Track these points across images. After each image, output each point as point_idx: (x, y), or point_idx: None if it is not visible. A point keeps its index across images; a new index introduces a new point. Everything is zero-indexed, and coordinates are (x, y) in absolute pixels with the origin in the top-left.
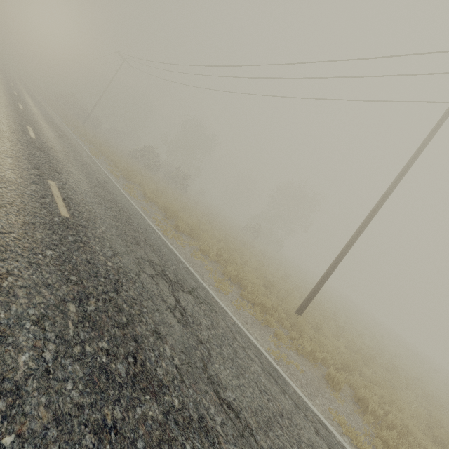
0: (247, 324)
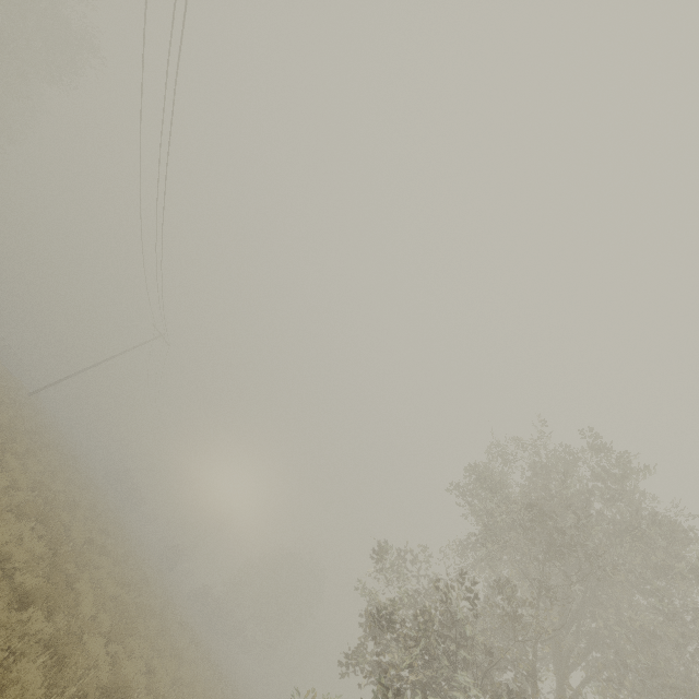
0: None
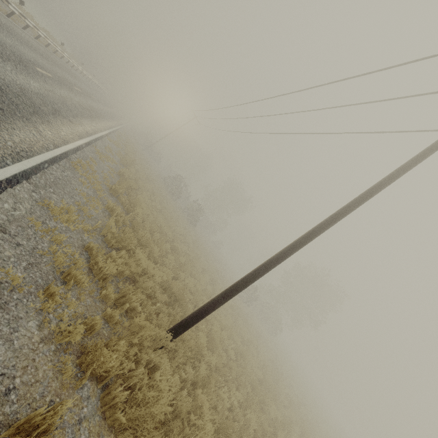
0: (1, 231)
